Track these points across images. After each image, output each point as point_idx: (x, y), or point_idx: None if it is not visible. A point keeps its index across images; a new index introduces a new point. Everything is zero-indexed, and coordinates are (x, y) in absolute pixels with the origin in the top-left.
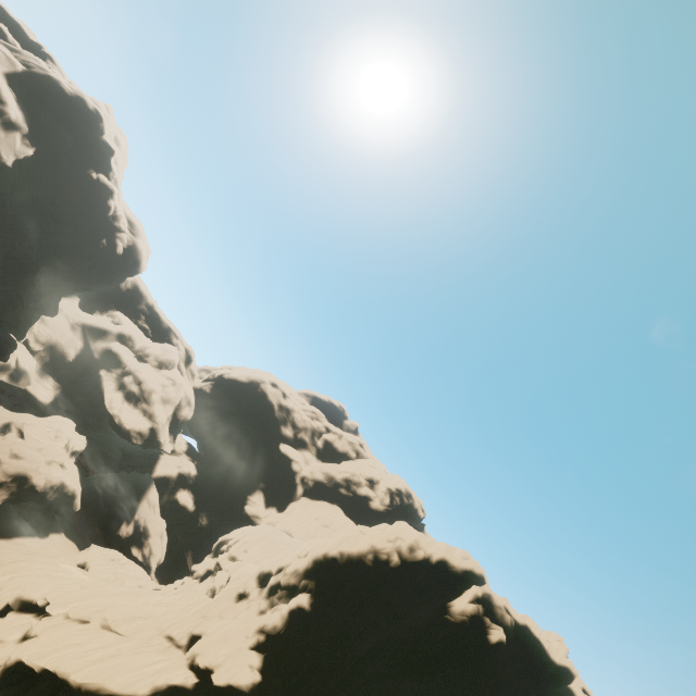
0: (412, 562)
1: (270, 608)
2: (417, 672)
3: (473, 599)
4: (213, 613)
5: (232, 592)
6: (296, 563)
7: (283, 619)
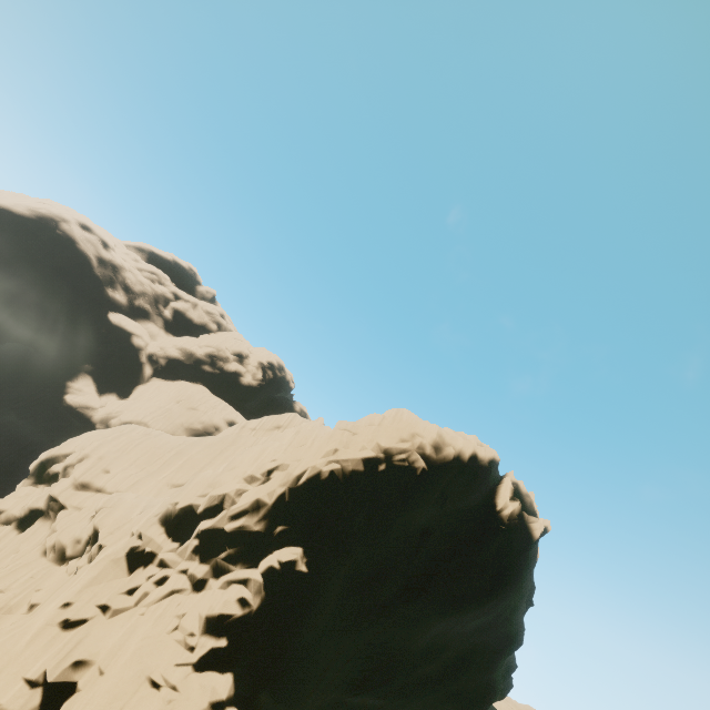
0: (441, 465)
1: (214, 578)
2: (471, 606)
3: (512, 495)
4: (87, 618)
5: (114, 560)
6: (254, 499)
7: (257, 599)
